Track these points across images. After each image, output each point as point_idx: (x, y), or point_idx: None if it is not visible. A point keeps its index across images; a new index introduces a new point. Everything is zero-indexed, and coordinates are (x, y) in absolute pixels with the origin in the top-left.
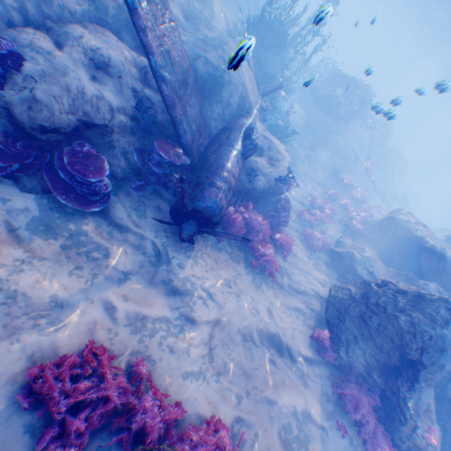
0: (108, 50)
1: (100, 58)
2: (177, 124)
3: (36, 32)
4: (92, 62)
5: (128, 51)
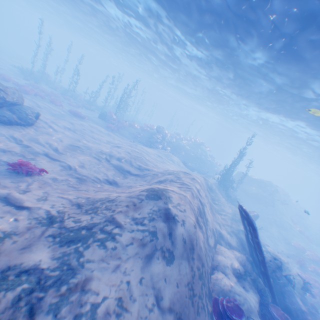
0: (232, 261)
1: (234, 269)
2: (274, 292)
3: (216, 271)
4: (233, 274)
5: (232, 253)
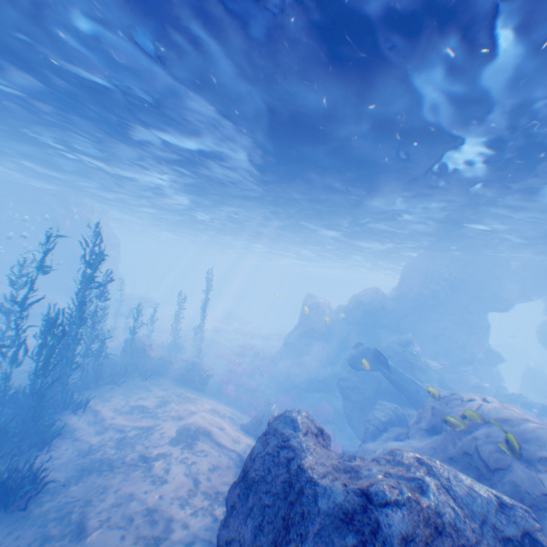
0: None
1: None
2: None
3: None
4: None
5: None
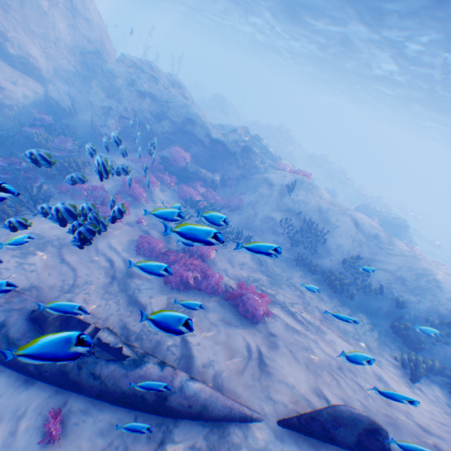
0: None
1: None
2: None
3: None
4: None
5: None
